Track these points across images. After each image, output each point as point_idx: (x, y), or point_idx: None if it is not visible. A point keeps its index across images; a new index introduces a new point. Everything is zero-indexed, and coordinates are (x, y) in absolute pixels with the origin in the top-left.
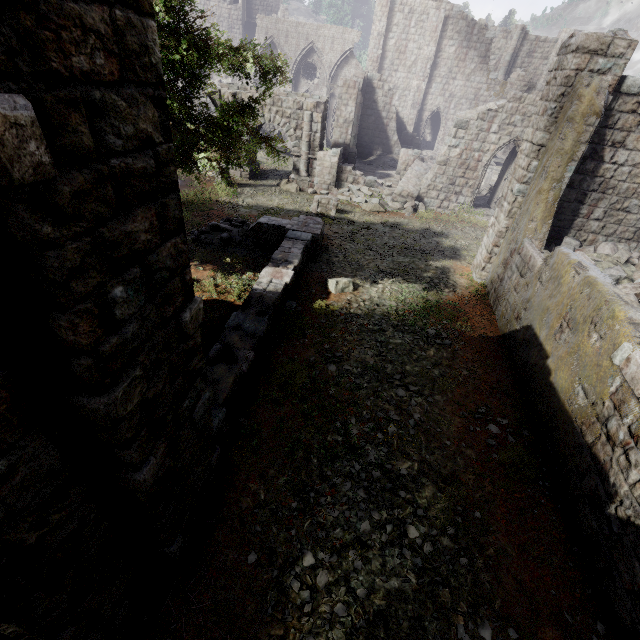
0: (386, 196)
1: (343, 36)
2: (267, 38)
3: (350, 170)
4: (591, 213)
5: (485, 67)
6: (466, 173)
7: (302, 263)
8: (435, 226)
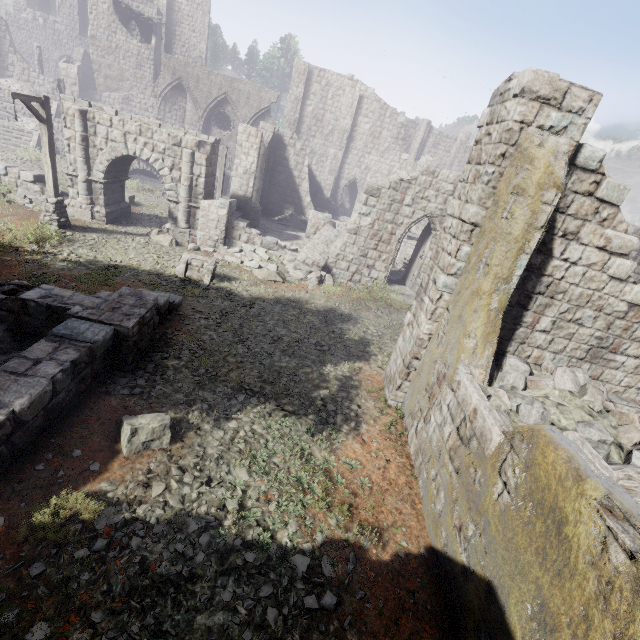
0: (288, 262)
1: (259, 94)
2: (174, 79)
3: (244, 227)
4: (537, 322)
5: (397, 148)
6: (379, 245)
7: (78, 384)
8: (343, 305)
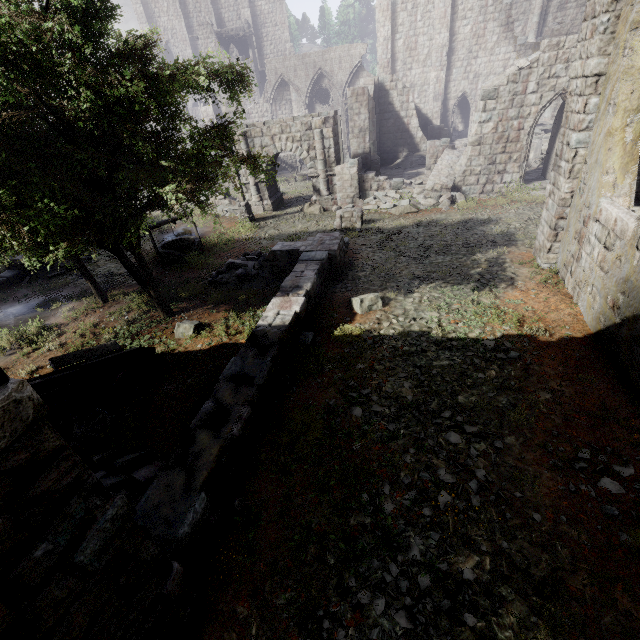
0: (417, 195)
1: (349, 53)
2: (277, 78)
3: (372, 177)
4: None
5: (509, 35)
6: (507, 147)
7: (320, 285)
8: (479, 214)
